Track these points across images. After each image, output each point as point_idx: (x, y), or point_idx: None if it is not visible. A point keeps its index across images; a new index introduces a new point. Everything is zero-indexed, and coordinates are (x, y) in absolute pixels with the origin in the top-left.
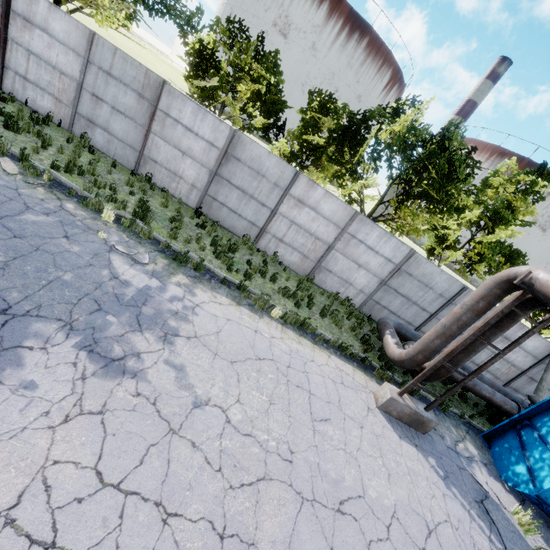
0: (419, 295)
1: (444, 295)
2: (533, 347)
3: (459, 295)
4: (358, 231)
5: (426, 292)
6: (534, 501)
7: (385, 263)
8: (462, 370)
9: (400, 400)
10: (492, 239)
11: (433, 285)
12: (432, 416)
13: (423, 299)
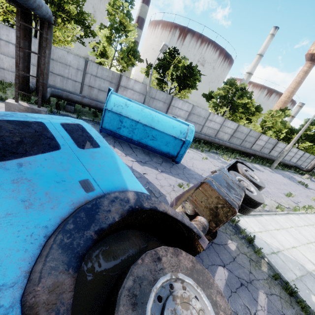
0: (67, 72)
1: (79, 68)
2: (139, 89)
3: (86, 66)
4: (0, 34)
5: (69, 69)
6: (106, 132)
7: (34, 55)
8: (89, 99)
9: (15, 103)
10: (125, 47)
11: (70, 64)
12: (44, 109)
13: (70, 74)
